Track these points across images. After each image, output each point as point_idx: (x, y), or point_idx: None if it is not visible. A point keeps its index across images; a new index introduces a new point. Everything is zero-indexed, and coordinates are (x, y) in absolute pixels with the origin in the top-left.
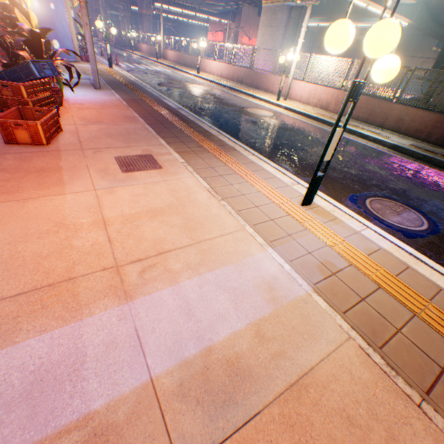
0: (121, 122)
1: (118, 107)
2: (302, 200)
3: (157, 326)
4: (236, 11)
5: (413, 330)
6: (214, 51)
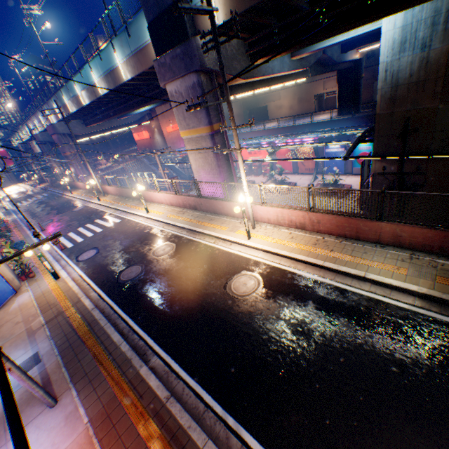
0: None
1: None
2: None
3: None
4: (151, 112)
5: None
6: (146, 147)
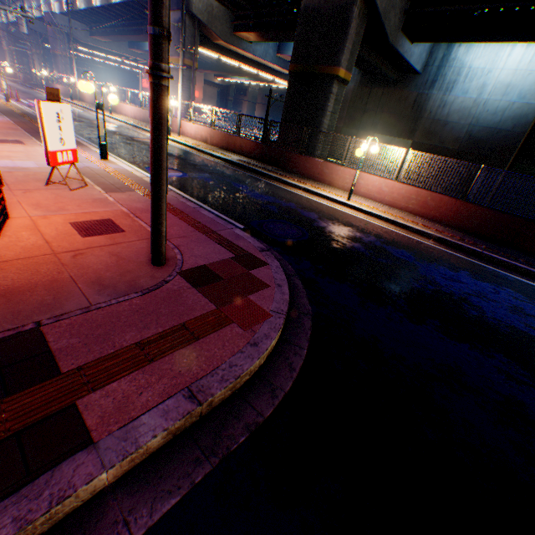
0: (5, 130)
1: (6, 124)
2: (101, 157)
3: (1, 163)
4: None
5: (104, 175)
6: None
